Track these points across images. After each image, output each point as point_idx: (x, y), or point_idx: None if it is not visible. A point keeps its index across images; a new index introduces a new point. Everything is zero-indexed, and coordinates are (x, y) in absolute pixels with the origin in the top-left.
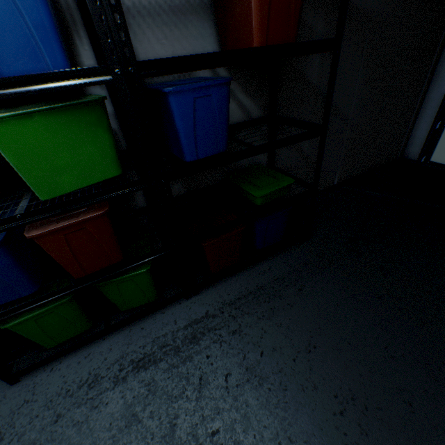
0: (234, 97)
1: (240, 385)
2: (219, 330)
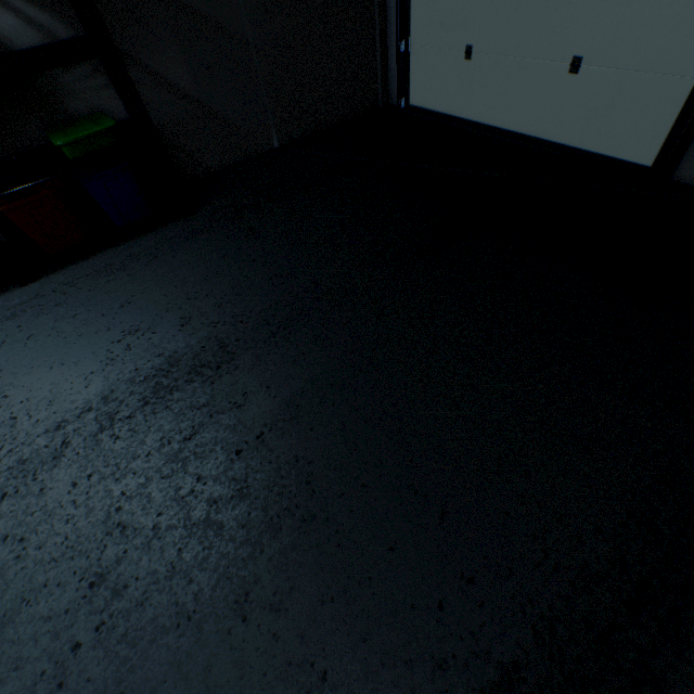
0: (7, 6)
1: (41, 340)
2: (43, 306)
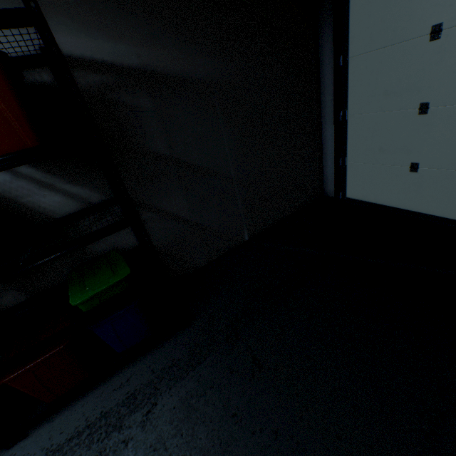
0: (56, 189)
1: None
2: None
